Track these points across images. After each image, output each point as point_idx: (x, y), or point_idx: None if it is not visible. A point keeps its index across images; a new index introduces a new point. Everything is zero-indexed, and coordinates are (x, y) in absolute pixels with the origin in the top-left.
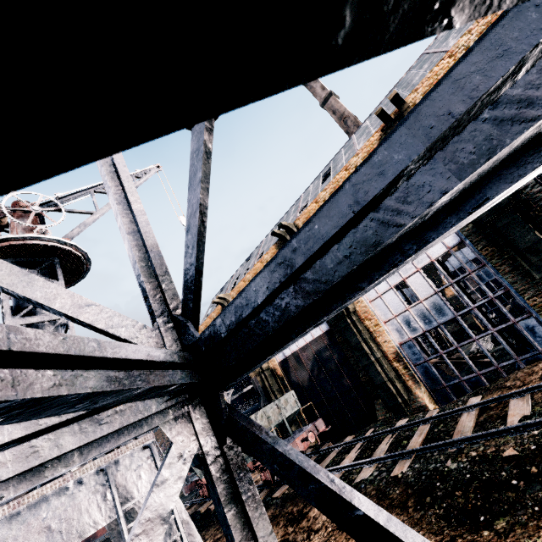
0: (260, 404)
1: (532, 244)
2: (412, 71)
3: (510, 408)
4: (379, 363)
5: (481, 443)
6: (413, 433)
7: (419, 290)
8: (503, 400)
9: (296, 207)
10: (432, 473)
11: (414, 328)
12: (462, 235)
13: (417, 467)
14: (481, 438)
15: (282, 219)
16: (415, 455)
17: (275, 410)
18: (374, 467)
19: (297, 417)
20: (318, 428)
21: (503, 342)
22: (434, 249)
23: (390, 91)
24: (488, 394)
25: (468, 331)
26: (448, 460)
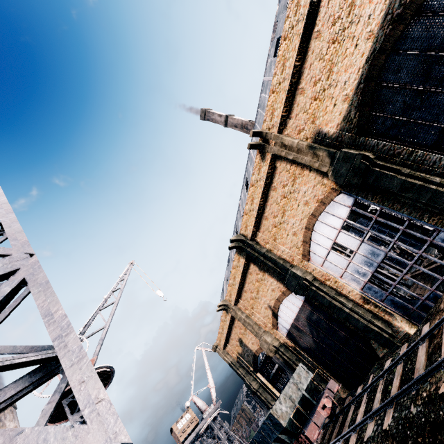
0: (288, 377)
1: (401, 185)
2: (262, 95)
3: (443, 336)
4: (354, 312)
5: (428, 381)
6: (394, 375)
7: (349, 244)
8: (441, 326)
9: (240, 214)
10: (404, 422)
11: (363, 273)
12: (353, 195)
13: (396, 417)
14: (428, 375)
15: (235, 225)
16: (395, 401)
17: (293, 388)
18: (374, 421)
19: (322, 375)
20: (332, 389)
21: (433, 258)
22: (341, 212)
23: (257, 112)
24: (432, 319)
25: (403, 260)
26: (411, 404)
